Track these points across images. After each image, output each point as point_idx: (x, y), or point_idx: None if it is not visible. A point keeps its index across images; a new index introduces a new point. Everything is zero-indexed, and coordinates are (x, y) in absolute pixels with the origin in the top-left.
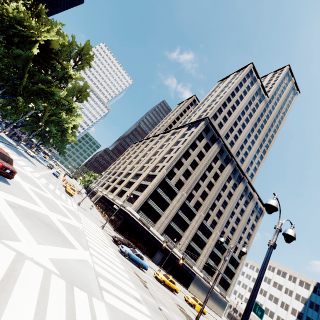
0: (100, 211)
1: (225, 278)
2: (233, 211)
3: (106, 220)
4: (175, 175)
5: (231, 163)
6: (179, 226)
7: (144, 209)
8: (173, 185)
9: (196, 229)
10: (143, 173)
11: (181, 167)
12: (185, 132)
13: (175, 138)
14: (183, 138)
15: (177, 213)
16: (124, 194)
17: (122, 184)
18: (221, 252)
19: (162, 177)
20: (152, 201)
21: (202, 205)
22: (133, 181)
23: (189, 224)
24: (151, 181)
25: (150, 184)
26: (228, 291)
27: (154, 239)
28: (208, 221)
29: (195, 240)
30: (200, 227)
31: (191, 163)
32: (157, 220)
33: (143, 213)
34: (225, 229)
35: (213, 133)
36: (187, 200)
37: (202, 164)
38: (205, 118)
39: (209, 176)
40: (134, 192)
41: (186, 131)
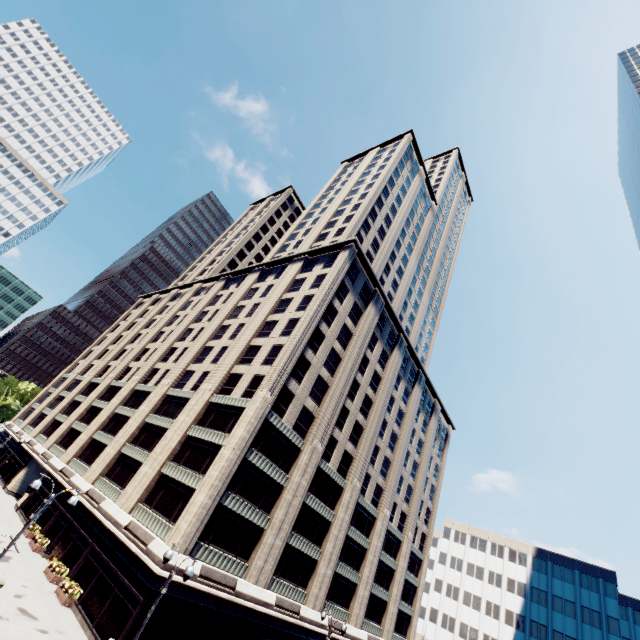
0: (43, 547)
1: (403, 609)
2: (407, 450)
3: (69, 603)
4: (292, 400)
5: (399, 345)
6: (310, 535)
7: (214, 531)
8: (290, 430)
9: (346, 526)
10: (190, 395)
11: (306, 375)
12: (297, 275)
13: (273, 292)
14: (298, 293)
15: (302, 504)
16: (134, 478)
17: (120, 434)
18: (393, 553)
19: (261, 416)
20: (237, 497)
21: (354, 460)
22: (159, 423)
23: (332, 519)
24: (225, 429)
25: (228, 443)
26: (409, 635)
27: (249, 612)
28: (367, 493)
29: (345, 553)
30: (352, 515)
31: (327, 358)
32: (253, 548)
33: (210, 544)
34: (397, 498)
35: (365, 279)
36: (324, 457)
37: (350, 358)
38: (349, 243)
39: (363, 384)
40: (169, 469)
41: (300, 274)
